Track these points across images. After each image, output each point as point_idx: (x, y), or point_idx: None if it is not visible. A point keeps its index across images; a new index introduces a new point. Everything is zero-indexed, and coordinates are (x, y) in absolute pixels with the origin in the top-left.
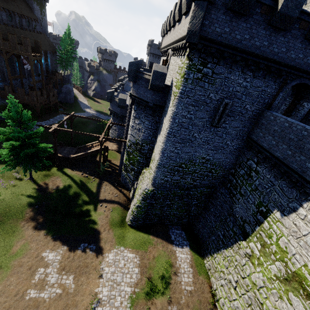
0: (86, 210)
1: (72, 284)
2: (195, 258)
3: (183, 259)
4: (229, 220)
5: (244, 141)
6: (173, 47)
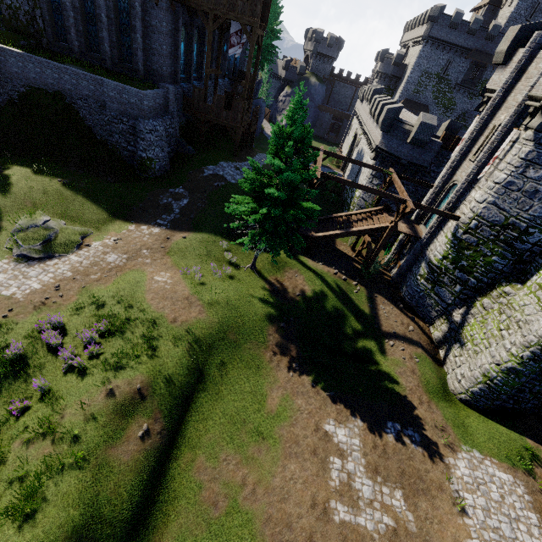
0: (365, 350)
1: (406, 512)
2: None
3: None
4: None
5: None
6: None
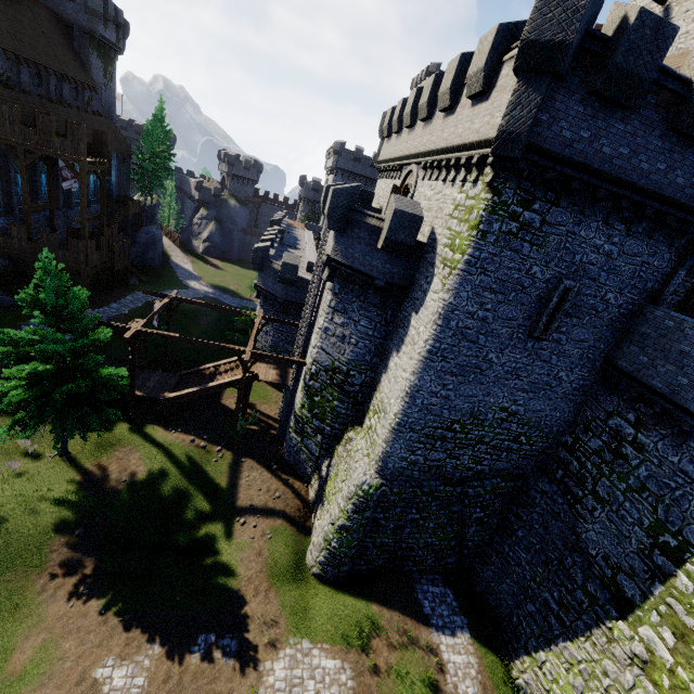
0: (207, 538)
1: None
2: (489, 665)
3: (461, 668)
4: (571, 563)
5: (596, 371)
6: (430, 162)
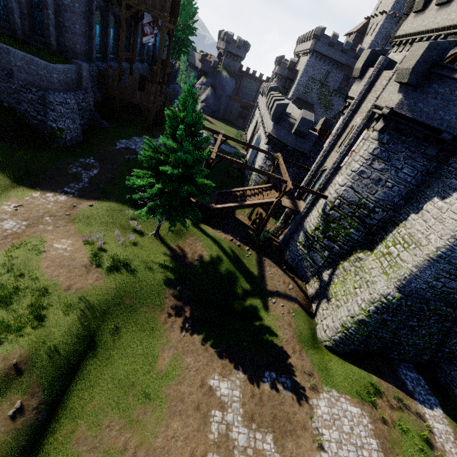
0: (252, 307)
1: (275, 453)
2: None
3: (443, 433)
4: None
5: None
6: None
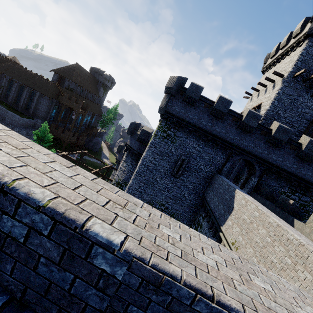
0: None
1: None
2: None
3: None
4: None
5: (200, 198)
6: None
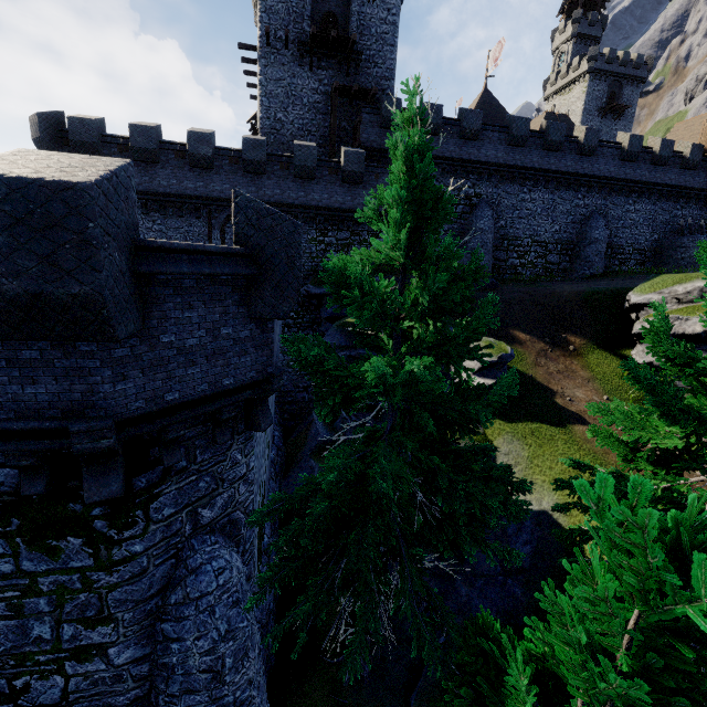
0: None
1: None
2: None
3: None
4: None
5: None
6: None
